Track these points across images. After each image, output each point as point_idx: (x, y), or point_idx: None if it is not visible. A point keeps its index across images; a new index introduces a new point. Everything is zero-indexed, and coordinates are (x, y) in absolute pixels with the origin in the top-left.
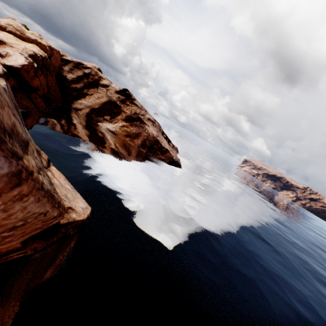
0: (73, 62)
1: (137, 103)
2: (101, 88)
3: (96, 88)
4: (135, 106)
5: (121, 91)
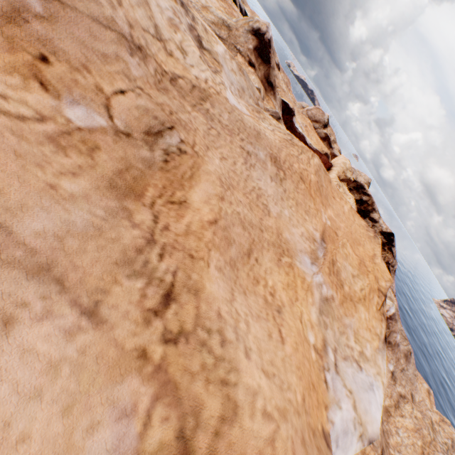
0: (356, 183)
1: (394, 250)
2: (367, 220)
3: (363, 217)
4: (390, 254)
5: (386, 233)
